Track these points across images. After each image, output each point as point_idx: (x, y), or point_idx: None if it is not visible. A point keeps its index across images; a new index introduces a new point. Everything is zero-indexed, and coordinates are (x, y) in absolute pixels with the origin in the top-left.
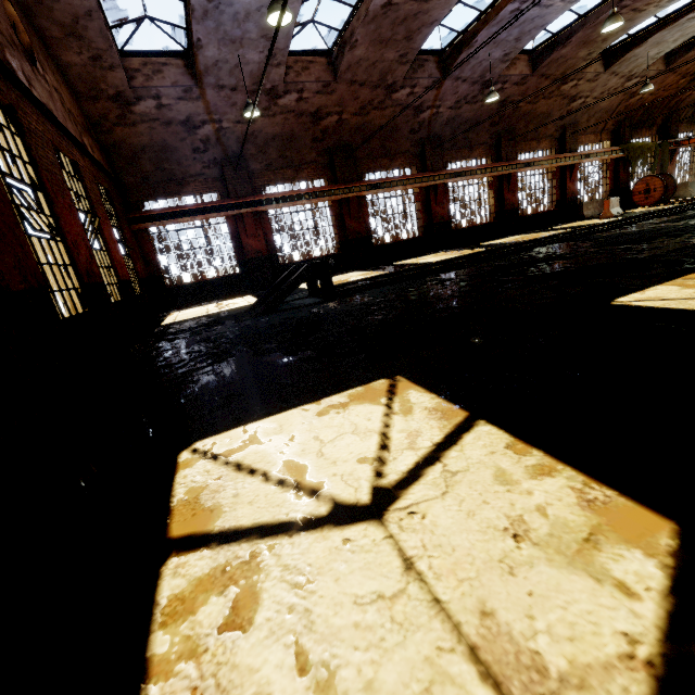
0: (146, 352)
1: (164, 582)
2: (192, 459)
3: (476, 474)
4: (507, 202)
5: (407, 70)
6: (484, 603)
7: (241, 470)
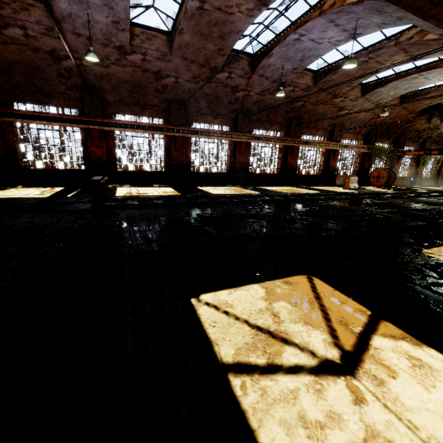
0: None
1: None
2: None
3: None
4: (289, 163)
5: (227, 60)
6: None
7: None
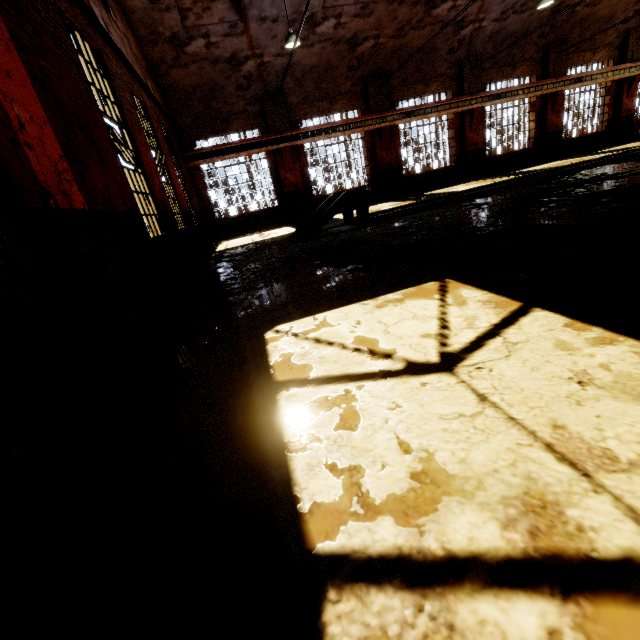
0: (210, 270)
1: (282, 404)
2: (277, 336)
3: (536, 343)
4: (550, 125)
5: None
6: (555, 421)
7: (320, 343)
